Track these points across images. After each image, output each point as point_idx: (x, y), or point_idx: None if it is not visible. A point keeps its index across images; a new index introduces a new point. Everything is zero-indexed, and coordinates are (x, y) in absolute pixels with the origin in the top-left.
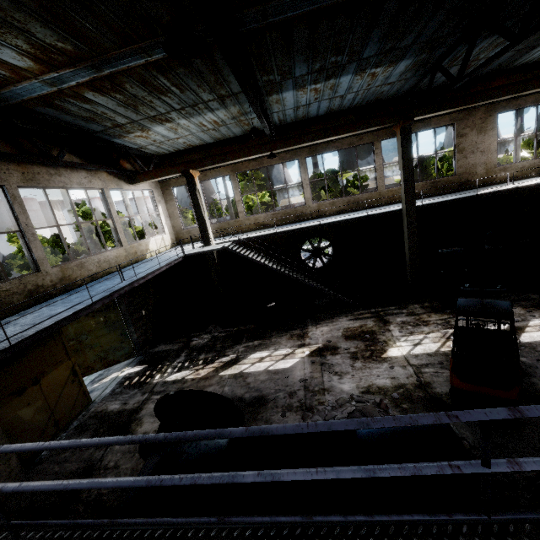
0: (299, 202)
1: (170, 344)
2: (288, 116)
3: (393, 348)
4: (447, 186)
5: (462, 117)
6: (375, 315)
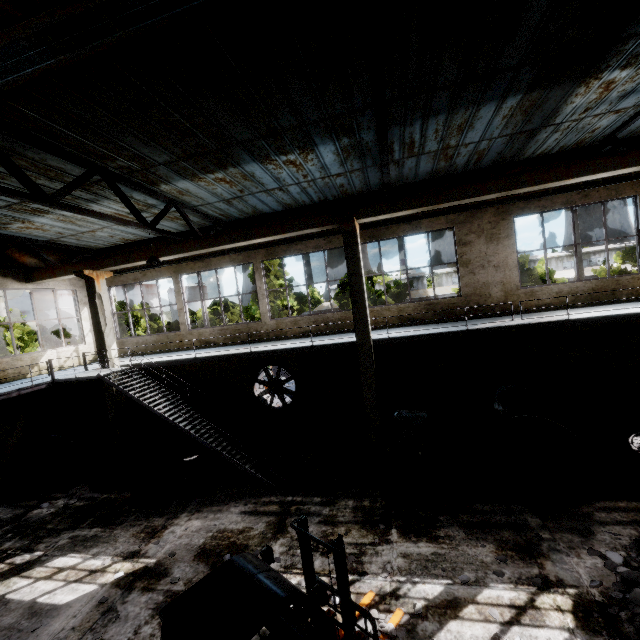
0: (337, 308)
1: (10, 508)
2: (228, 210)
3: None
4: (450, 311)
5: (464, 220)
6: (281, 511)
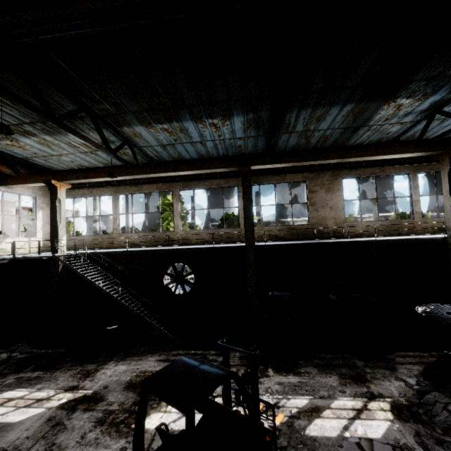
0: None
1: None
2: (162, 153)
3: (157, 414)
4: (302, 233)
5: (313, 177)
6: None
